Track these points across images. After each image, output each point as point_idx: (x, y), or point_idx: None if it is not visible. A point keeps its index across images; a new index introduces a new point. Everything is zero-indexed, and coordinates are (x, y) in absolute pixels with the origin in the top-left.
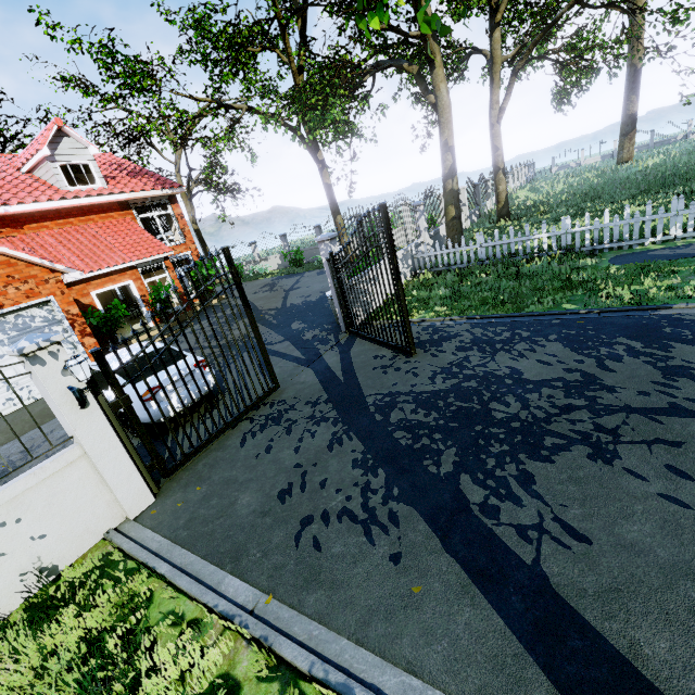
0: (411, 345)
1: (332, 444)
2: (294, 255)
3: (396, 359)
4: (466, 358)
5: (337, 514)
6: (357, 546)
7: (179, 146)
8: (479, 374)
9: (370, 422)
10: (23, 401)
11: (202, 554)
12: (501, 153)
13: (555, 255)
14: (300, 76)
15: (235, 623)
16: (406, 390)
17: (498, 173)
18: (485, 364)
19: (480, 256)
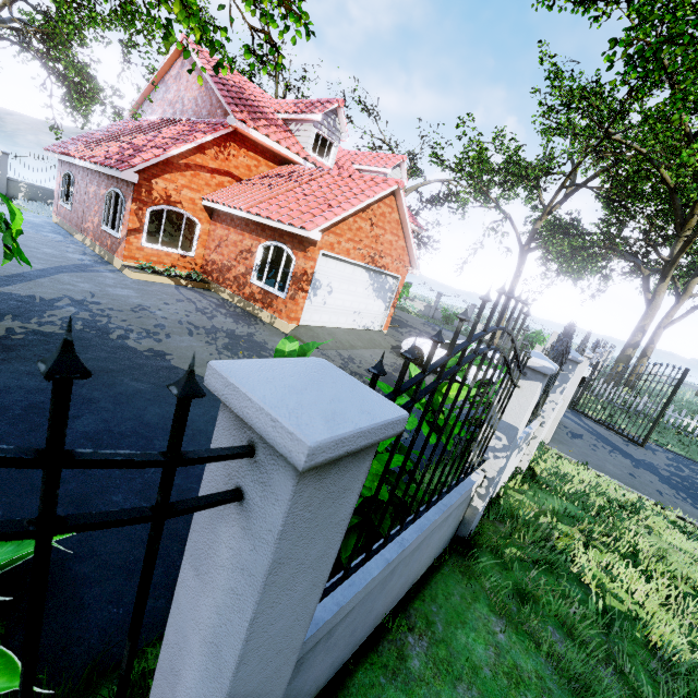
0: (645, 441)
1: (635, 467)
2: (452, 315)
3: (628, 444)
4: (679, 466)
5: (673, 496)
6: (697, 512)
7: (409, 191)
8: (696, 478)
9: (649, 468)
10: (356, 325)
11: (612, 478)
12: (654, 347)
13: (693, 438)
14: (546, 216)
15: (666, 509)
16: (655, 463)
17: (644, 358)
18: (696, 475)
19: (639, 409)
